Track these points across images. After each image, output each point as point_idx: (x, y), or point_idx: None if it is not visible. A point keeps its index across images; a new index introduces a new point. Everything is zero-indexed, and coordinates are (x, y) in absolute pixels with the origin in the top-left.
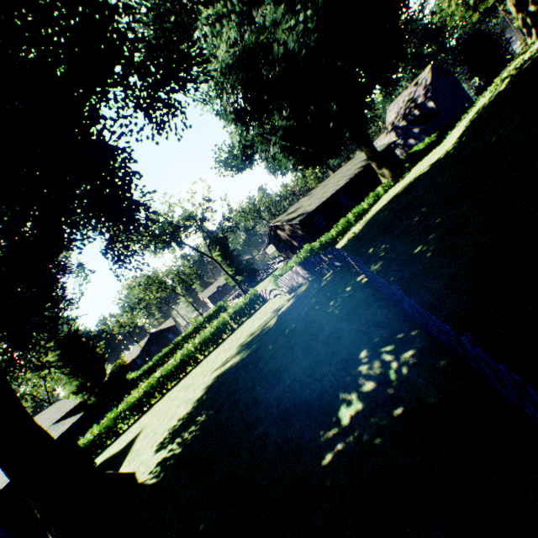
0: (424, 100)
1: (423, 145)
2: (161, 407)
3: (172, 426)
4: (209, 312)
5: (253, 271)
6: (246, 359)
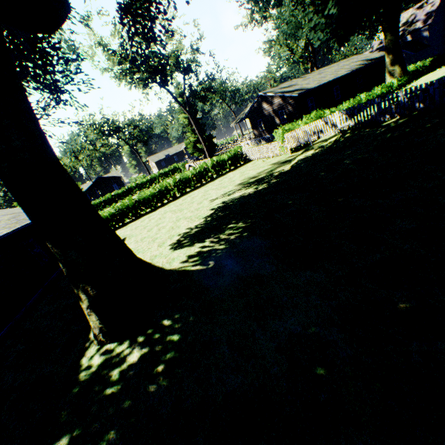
0: (423, 26)
1: (413, 68)
2: (144, 224)
3: (183, 233)
4: (165, 170)
5: (213, 145)
6: (269, 189)
